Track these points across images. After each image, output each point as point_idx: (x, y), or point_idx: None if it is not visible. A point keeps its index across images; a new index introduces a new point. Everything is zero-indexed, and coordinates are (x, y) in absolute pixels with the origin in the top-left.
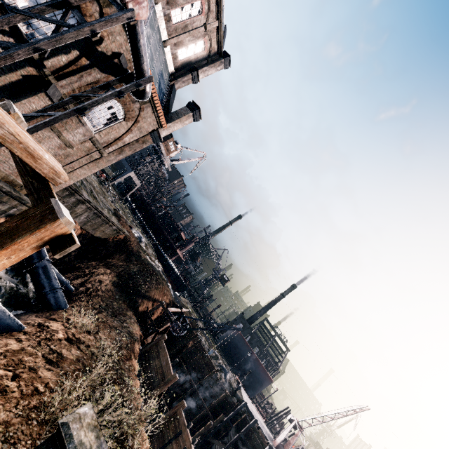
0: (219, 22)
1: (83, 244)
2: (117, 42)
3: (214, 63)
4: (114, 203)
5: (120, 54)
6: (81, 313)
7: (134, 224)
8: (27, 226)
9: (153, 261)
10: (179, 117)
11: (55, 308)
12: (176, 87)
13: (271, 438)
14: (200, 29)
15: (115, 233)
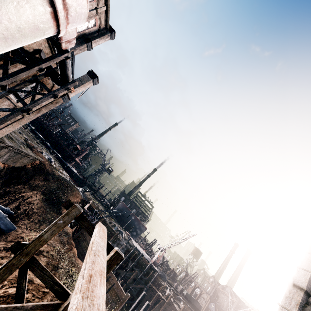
0: (107, 7)
1: (6, 174)
2: (37, 42)
3: (103, 36)
4: (22, 133)
5: (40, 50)
6: (28, 229)
7: (39, 145)
8: (113, 263)
9: (62, 172)
10: (82, 83)
11: (6, 231)
12: (74, 53)
13: (150, 259)
14: (93, 11)
15: (31, 161)
